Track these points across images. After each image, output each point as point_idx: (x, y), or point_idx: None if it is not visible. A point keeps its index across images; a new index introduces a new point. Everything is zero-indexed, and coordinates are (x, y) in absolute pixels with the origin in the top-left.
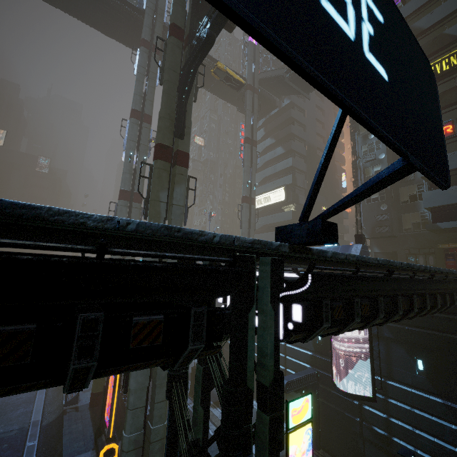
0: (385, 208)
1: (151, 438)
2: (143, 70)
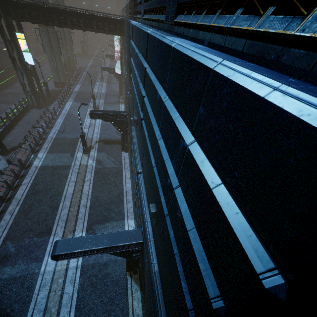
0: None
1: (58, 70)
2: None
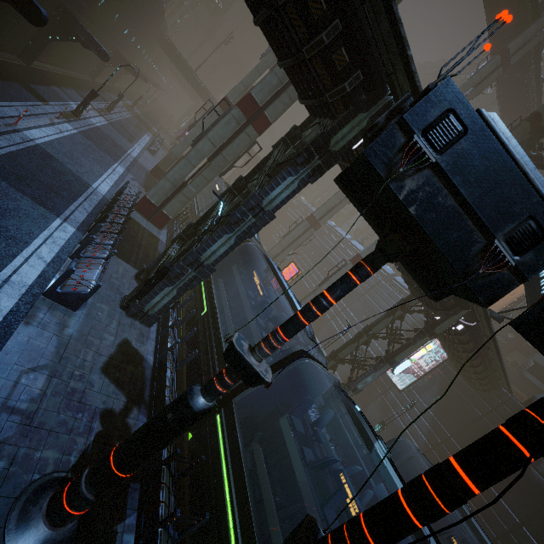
0: (511, 337)
1: None
2: (478, 79)
